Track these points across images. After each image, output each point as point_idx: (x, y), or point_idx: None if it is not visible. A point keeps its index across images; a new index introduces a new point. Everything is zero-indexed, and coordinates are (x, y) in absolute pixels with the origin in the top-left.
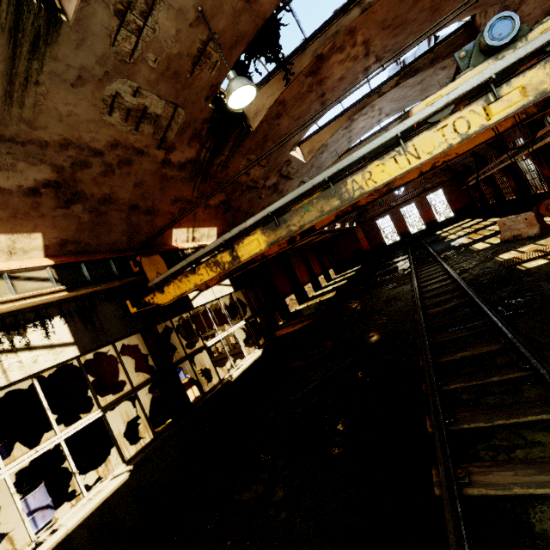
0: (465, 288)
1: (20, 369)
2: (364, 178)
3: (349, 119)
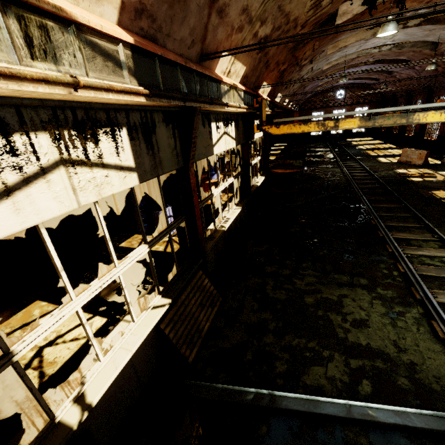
0: (380, 180)
1: (227, 145)
2: (423, 116)
3: (374, 34)
